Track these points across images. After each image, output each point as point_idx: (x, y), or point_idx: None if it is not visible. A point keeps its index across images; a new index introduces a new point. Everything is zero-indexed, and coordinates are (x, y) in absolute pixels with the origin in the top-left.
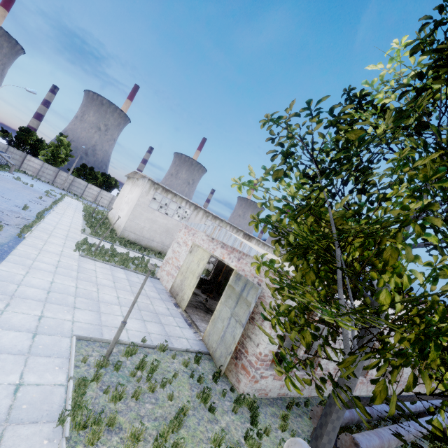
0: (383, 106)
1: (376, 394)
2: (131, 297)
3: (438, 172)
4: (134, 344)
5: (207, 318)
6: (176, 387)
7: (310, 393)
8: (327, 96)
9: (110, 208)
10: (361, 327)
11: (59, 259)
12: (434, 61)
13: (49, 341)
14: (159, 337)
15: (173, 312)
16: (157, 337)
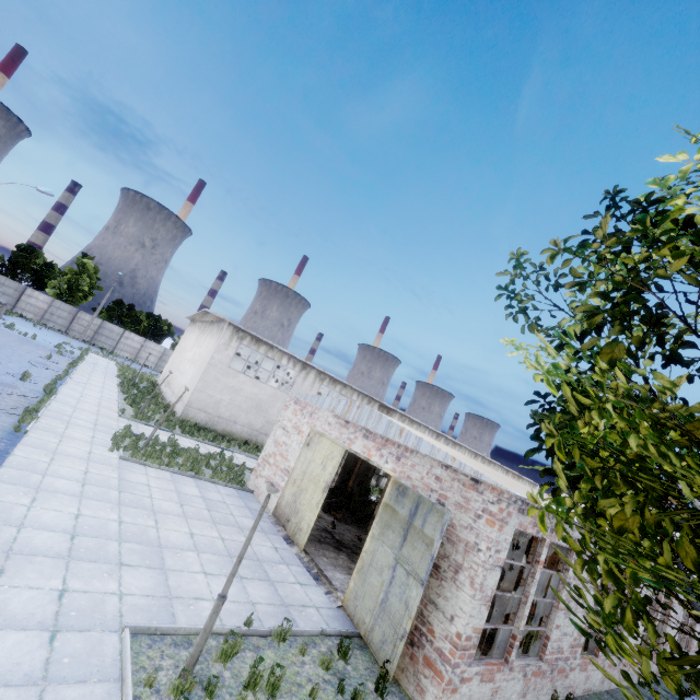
0: (690, 219)
1: None
2: (212, 531)
3: None
4: (237, 636)
5: (341, 561)
6: None
7: (537, 697)
8: (679, 209)
9: (160, 369)
10: (692, 605)
11: (87, 468)
12: None
13: (81, 644)
14: (271, 611)
15: (286, 555)
16: (267, 610)
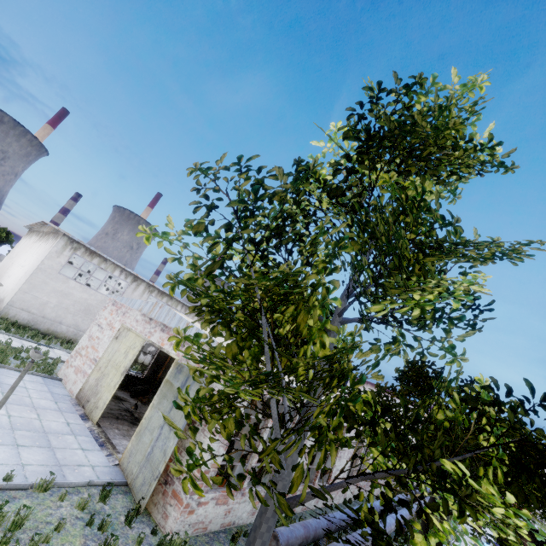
0: (326, 182)
1: (294, 481)
2: None
3: (344, 240)
4: None
5: (133, 432)
6: (58, 545)
7: None
8: (257, 155)
9: None
10: None
11: None
12: (357, 147)
13: None
14: (41, 470)
15: (77, 428)
16: (37, 469)
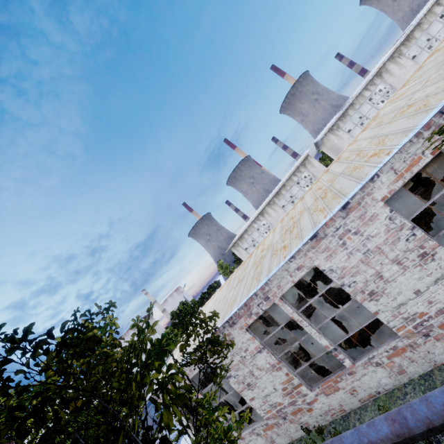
0: None
1: None
2: None
3: None
4: None
5: None
6: None
7: (289, 437)
8: None
9: None
10: None
11: None
12: None
13: None
14: None
15: None
16: None
